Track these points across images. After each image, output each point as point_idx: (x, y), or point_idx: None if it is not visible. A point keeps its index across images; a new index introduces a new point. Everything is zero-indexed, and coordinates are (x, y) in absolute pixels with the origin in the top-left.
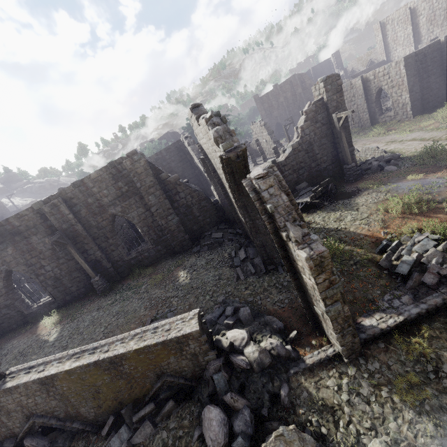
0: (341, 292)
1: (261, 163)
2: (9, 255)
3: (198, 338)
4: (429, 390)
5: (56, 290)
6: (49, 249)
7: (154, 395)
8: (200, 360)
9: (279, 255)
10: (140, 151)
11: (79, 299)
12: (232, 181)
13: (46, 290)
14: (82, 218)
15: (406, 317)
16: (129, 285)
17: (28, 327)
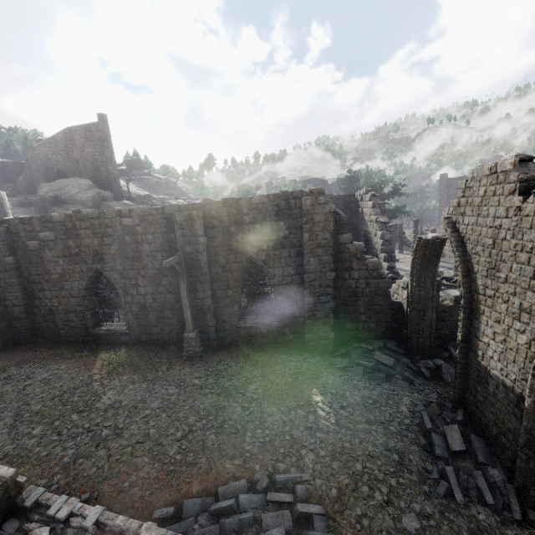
0: None
1: (442, 265)
2: (109, 254)
3: None
4: None
5: (137, 321)
6: (155, 268)
7: None
8: None
9: None
10: (275, 187)
11: (156, 347)
12: None
13: (125, 316)
14: (212, 247)
15: None
16: (229, 367)
17: (86, 352)
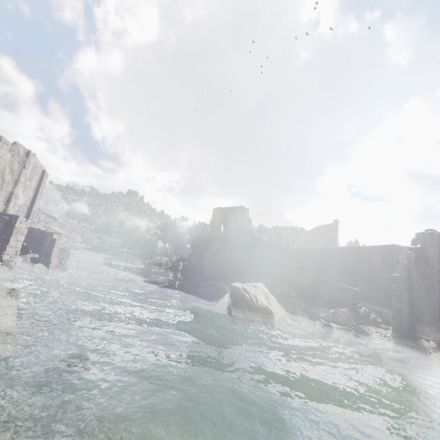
0: (400, 296)
1: None
2: (324, 261)
3: (351, 291)
4: (405, 346)
5: None
6: (337, 267)
7: (328, 302)
8: (347, 300)
9: (429, 317)
10: None
11: None
12: (415, 261)
13: None
14: (358, 261)
15: (436, 340)
16: None
17: None
